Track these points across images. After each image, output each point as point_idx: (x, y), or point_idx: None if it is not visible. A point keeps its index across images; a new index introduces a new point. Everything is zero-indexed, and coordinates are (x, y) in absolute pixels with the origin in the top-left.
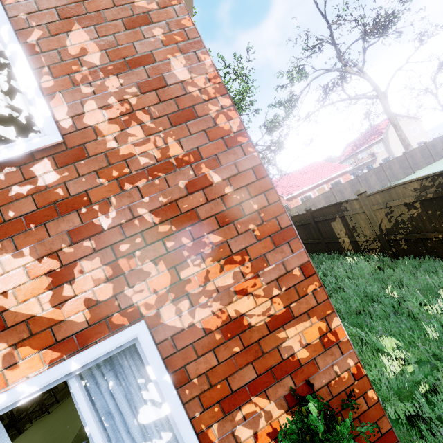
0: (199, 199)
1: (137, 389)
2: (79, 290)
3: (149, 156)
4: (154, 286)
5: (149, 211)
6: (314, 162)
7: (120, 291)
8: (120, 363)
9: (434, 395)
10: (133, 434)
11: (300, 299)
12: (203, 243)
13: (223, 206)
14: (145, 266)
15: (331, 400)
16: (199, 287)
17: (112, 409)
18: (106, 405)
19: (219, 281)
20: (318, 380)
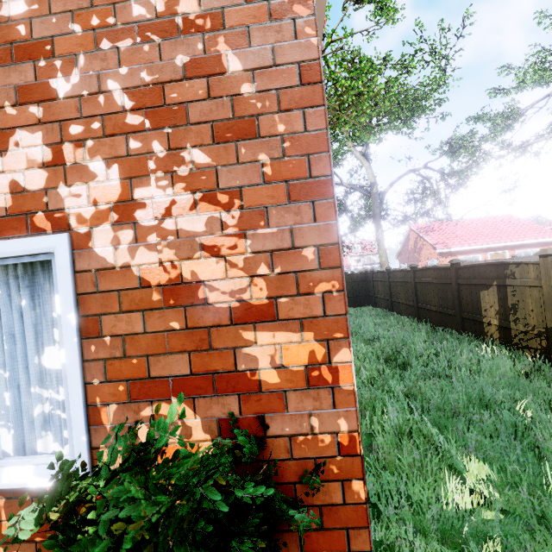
0: (198, 90)
1: (50, 323)
2: (9, 167)
3: (147, 6)
4: (96, 195)
5: (123, 89)
6: (505, 214)
7: (54, 186)
8: (41, 284)
9: None
10: (30, 372)
11: (298, 296)
12: (181, 159)
13: (229, 112)
14: (93, 163)
15: (287, 461)
16: (153, 219)
17: (17, 332)
18: (12, 326)
19: (184, 221)
20: (279, 424)
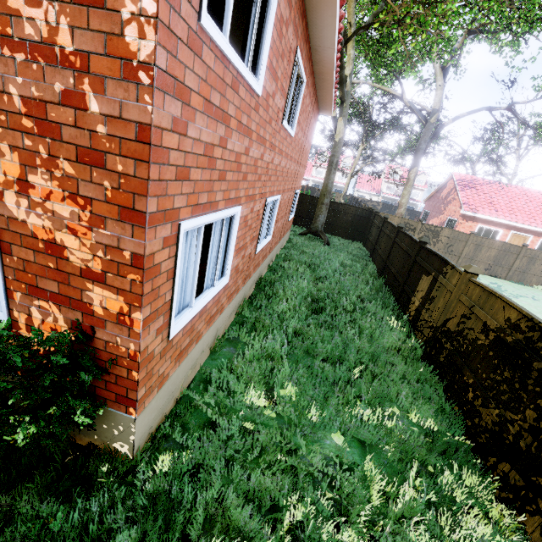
0: (69, 117)
1: None
2: None
3: (35, 28)
4: (5, 168)
5: (20, 95)
6: None
7: None
8: None
9: (246, 434)
10: None
11: (118, 276)
12: (57, 164)
13: (88, 142)
14: (3, 145)
15: (103, 351)
16: (40, 198)
17: None
18: None
19: (57, 207)
20: (101, 334)
